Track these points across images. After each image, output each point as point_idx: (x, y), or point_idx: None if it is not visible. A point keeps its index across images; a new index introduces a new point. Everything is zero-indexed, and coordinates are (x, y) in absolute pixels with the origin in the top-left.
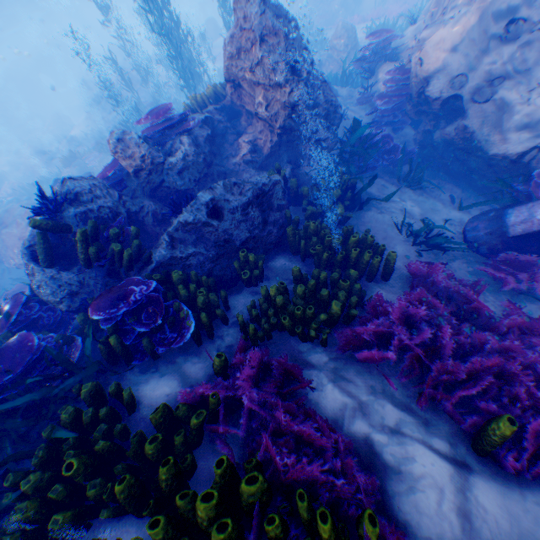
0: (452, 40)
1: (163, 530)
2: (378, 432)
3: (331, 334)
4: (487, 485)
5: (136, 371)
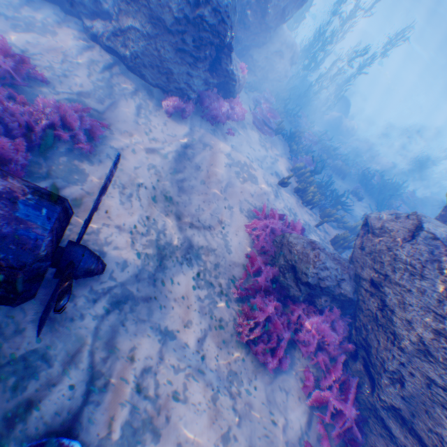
0: None
1: None
2: None
3: None
4: None
5: None
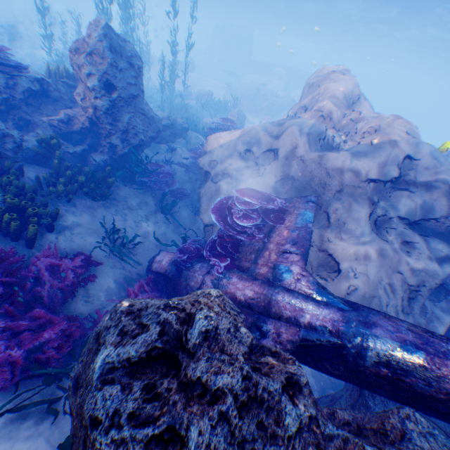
0: (225, 140)
1: None
2: None
3: None
4: None
5: None
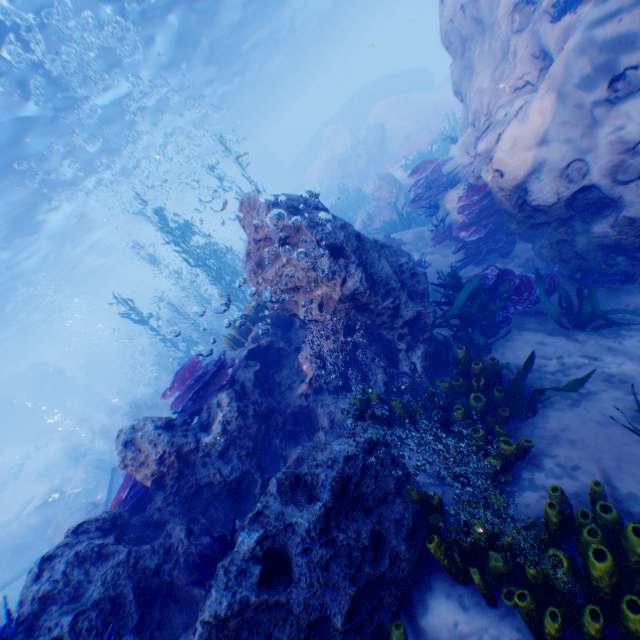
0: (531, 133)
1: None
2: None
3: None
4: None
5: None
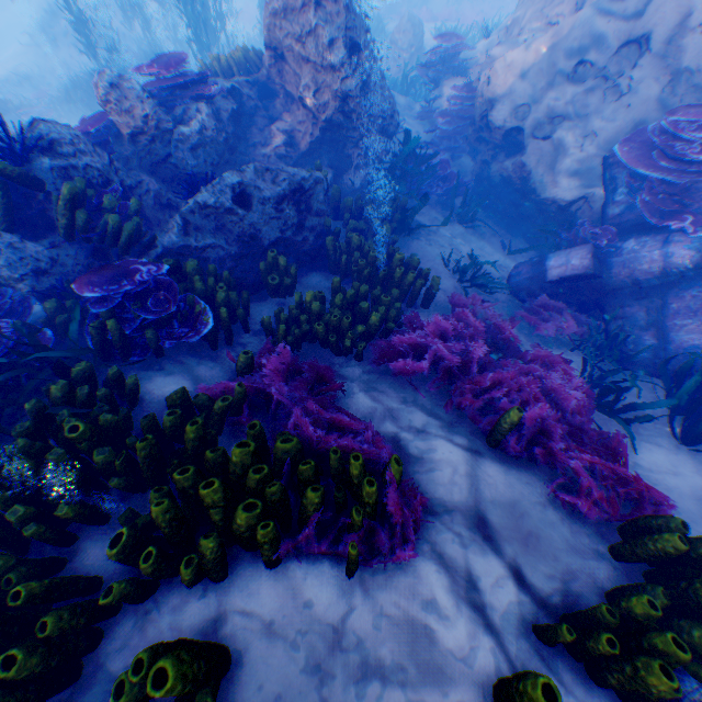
0: (523, 65)
1: (194, 477)
2: (405, 431)
3: (366, 350)
4: (493, 464)
5: (135, 368)
